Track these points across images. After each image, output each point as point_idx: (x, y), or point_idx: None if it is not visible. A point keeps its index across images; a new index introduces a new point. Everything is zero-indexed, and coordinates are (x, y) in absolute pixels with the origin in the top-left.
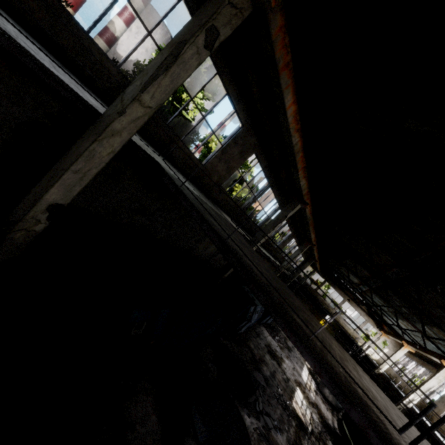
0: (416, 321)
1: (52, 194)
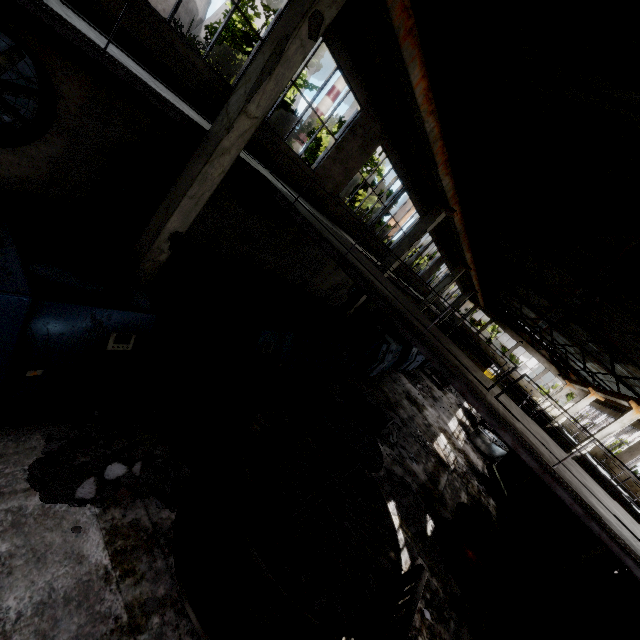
0: (608, 361)
1: (172, 222)
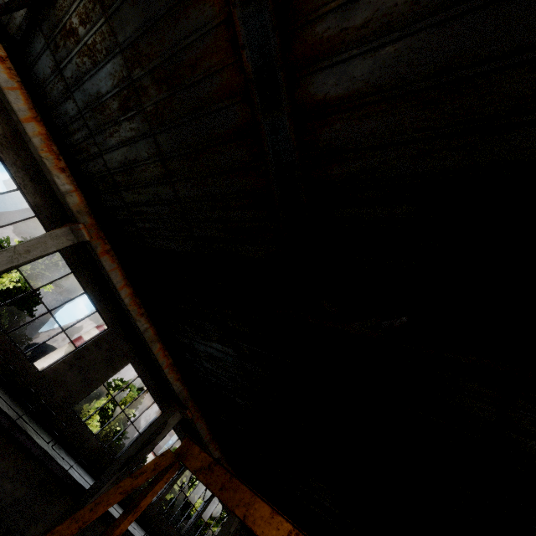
0: None
1: None
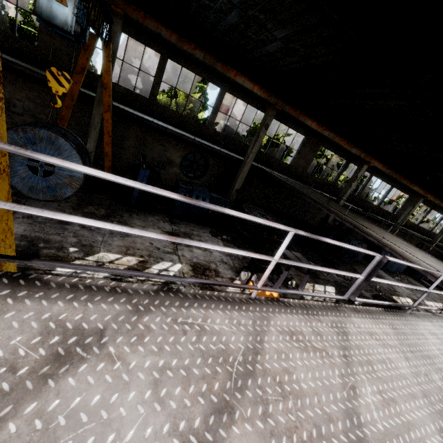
0: None
1: (236, 186)
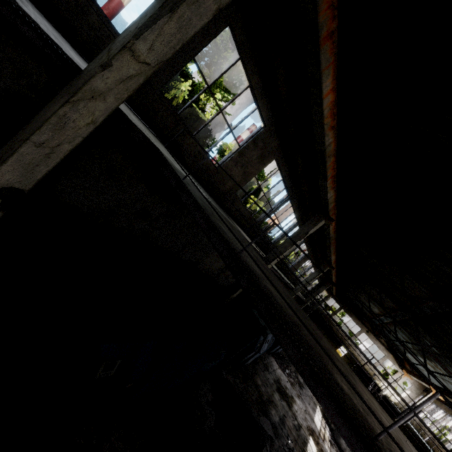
0: (448, 364)
1: (5, 173)
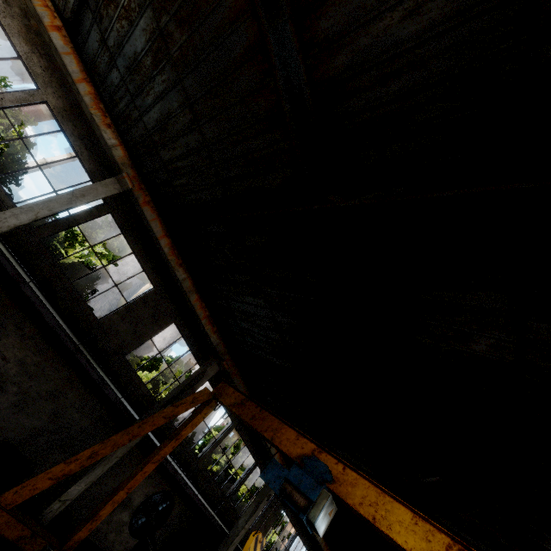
0: None
1: None
